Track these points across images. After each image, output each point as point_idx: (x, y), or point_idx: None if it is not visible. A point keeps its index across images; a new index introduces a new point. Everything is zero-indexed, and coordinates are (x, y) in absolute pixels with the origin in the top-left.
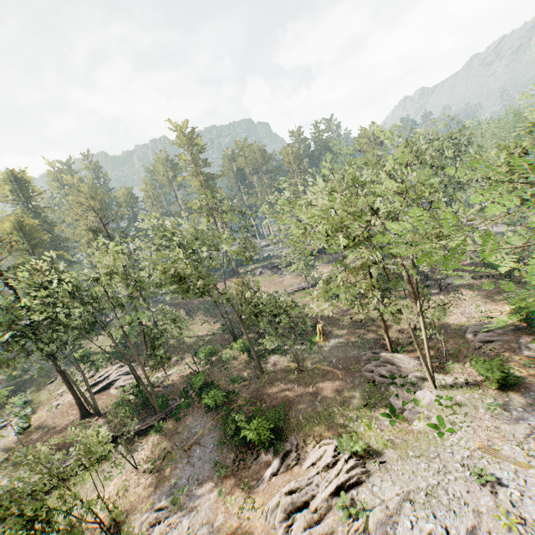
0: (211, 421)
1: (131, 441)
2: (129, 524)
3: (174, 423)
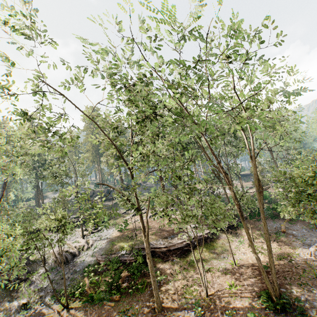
0: (284, 222)
1: (226, 232)
2: (299, 256)
3: (251, 224)
